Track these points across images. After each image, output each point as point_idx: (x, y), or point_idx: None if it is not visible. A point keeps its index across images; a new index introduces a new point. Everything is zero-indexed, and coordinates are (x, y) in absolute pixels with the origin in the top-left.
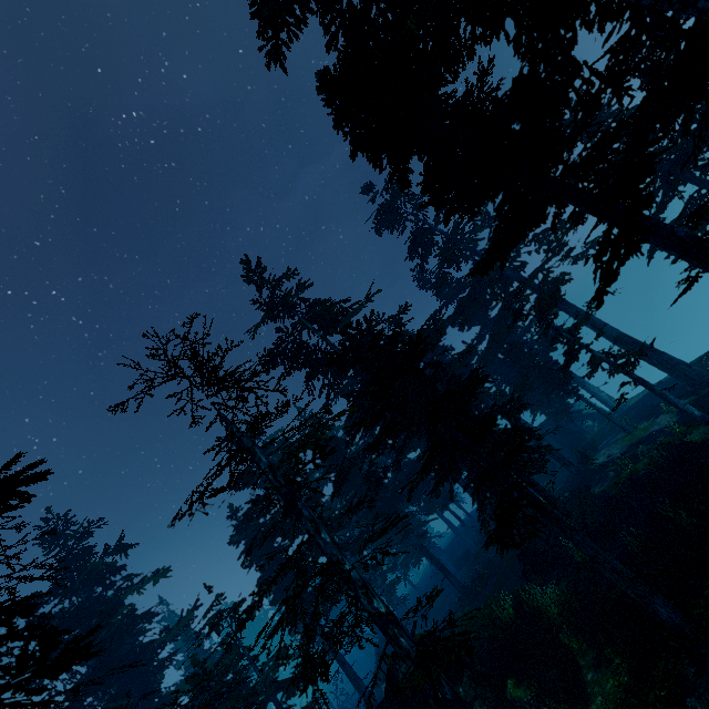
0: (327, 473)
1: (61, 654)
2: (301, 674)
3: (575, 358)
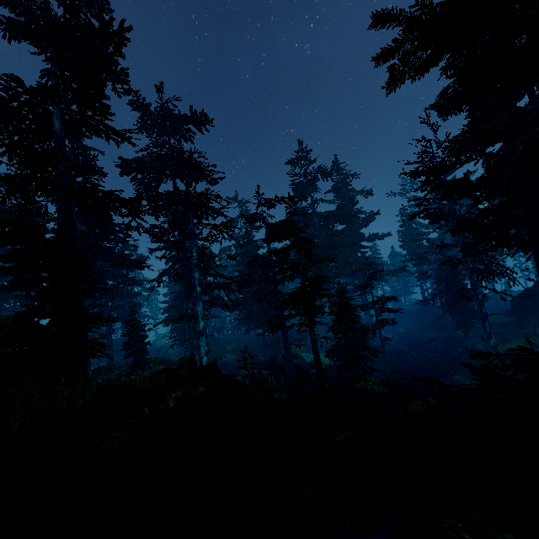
0: None
1: None
2: None
3: None
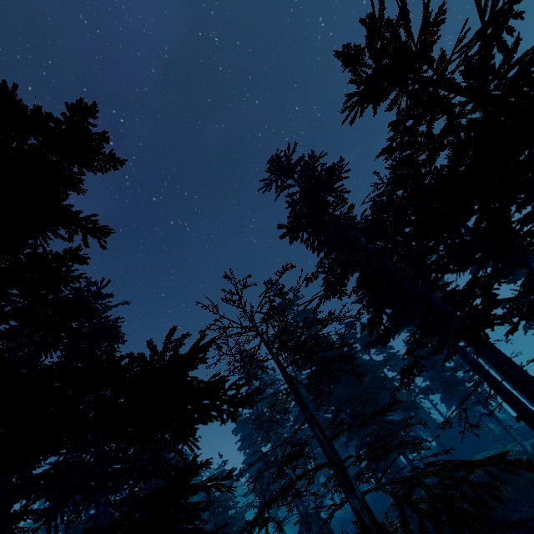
0: (287, 418)
1: (204, 461)
2: (259, 497)
3: (453, 386)
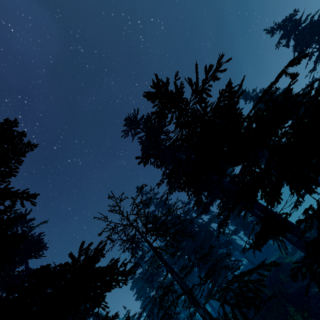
0: (162, 270)
1: (114, 315)
2: None
3: (247, 226)
